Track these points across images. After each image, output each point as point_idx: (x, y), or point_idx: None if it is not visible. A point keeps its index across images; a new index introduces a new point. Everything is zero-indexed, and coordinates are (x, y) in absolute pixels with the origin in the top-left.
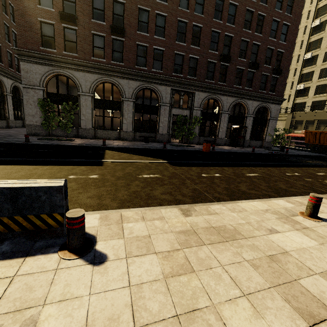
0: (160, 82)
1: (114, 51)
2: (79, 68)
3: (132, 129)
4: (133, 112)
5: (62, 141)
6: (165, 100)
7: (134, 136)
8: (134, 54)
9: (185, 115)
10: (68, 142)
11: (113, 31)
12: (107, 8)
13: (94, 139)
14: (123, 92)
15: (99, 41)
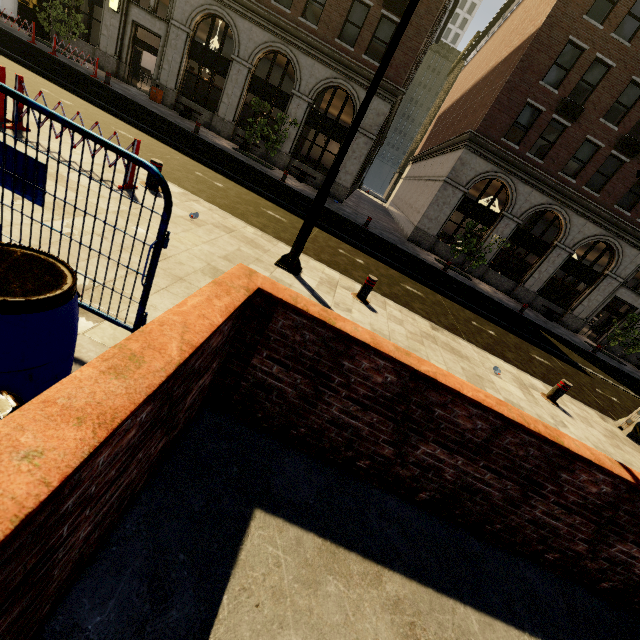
0: (636, 242)
1: (597, 172)
2: (532, 181)
3: (537, 290)
4: (557, 267)
5: (462, 276)
6: (620, 272)
7: (532, 300)
8: (626, 186)
9: (635, 305)
10: (475, 285)
11: (622, 146)
12: (637, 107)
13: (477, 279)
14: (566, 234)
15: (586, 151)
